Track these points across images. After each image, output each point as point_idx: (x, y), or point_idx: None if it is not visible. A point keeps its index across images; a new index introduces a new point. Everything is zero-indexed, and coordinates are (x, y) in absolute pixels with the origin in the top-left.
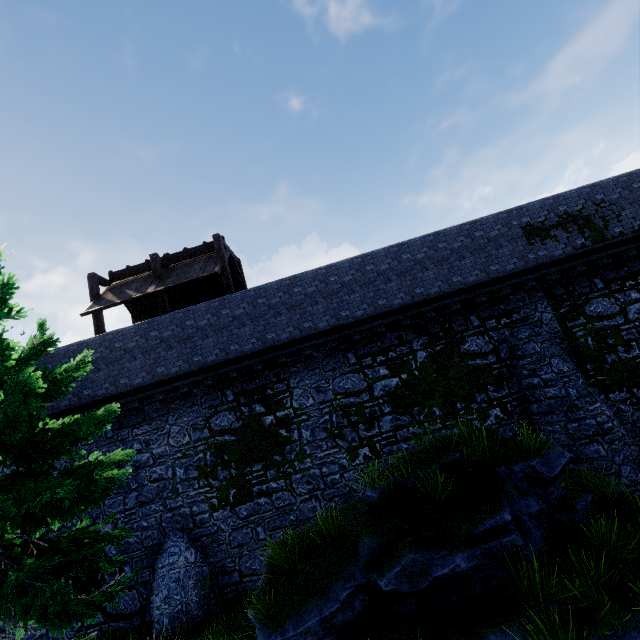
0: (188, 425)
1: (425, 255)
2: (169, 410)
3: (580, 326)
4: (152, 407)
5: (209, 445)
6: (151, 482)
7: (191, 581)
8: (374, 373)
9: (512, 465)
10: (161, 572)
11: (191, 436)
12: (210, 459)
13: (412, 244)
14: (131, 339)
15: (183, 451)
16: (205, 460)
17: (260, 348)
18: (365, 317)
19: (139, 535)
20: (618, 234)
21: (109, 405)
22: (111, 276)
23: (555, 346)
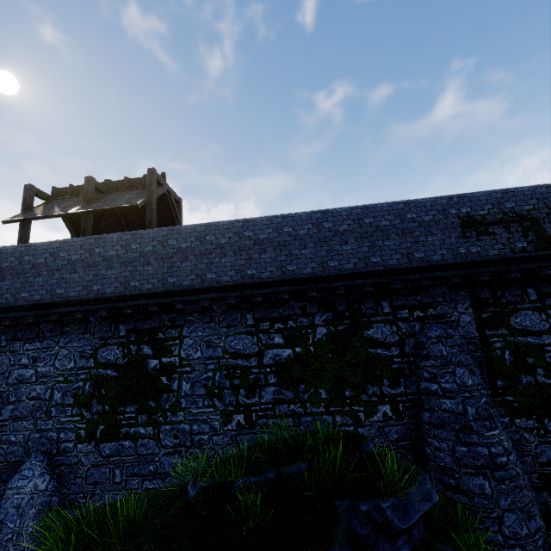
0: (76, 351)
1: (348, 227)
2: (62, 332)
3: (500, 337)
4: (48, 326)
5: (91, 375)
6: (29, 399)
7: (32, 510)
8: (268, 339)
9: (358, 500)
10: (7, 493)
11: (76, 362)
12: (88, 389)
13: (337, 213)
14: (41, 255)
15: (65, 375)
16: (83, 389)
17: (158, 290)
18: (270, 280)
19: (5, 448)
20: None
21: (5, 315)
22: (53, 191)
23: (465, 354)
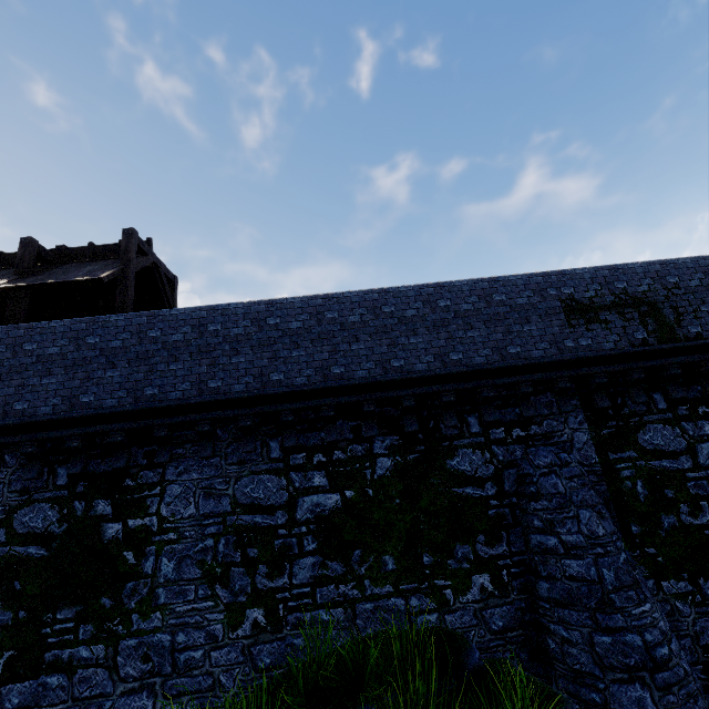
0: None
1: (417, 312)
2: None
3: (628, 461)
4: None
5: None
6: None
7: None
8: (304, 480)
9: None
10: None
11: None
12: None
13: (401, 293)
14: None
15: None
16: None
17: (128, 407)
18: (306, 388)
19: None
20: (694, 335)
21: None
22: None
23: (588, 488)
